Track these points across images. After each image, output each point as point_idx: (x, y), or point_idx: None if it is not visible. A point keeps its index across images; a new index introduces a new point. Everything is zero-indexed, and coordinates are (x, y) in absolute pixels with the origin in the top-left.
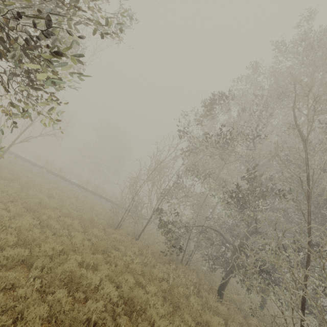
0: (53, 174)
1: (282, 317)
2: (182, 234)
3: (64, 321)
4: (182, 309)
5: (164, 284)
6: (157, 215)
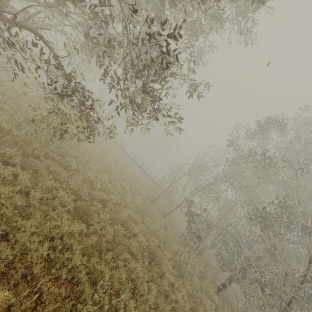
0: (117, 145)
1: (256, 310)
2: (202, 229)
3: (121, 241)
4: (185, 279)
5: (177, 256)
6: (186, 204)
